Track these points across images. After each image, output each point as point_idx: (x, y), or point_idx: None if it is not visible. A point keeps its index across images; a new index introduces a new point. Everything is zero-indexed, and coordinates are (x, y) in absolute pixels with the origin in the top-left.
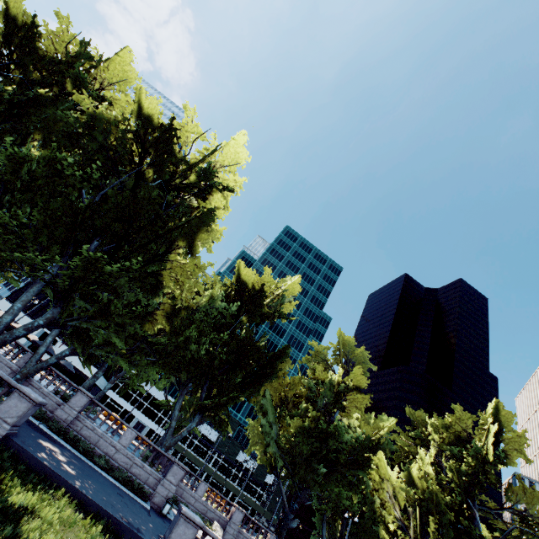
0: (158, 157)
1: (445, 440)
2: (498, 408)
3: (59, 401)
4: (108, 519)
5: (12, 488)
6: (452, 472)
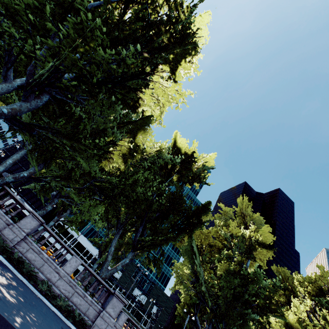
0: None
1: (312, 292)
2: None
3: (8, 221)
4: None
5: None
6: (324, 320)
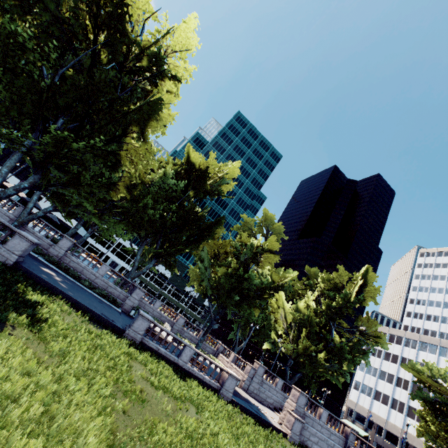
0: (111, 37)
1: (327, 287)
2: (368, 271)
3: (50, 243)
4: (92, 314)
5: (27, 292)
6: (325, 306)
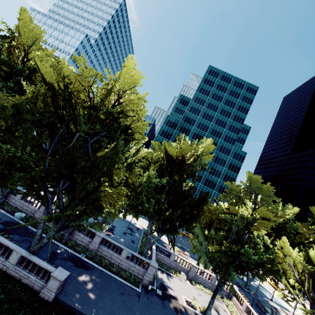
0: (71, 114)
1: None
2: None
3: (89, 240)
4: None
5: None
6: None
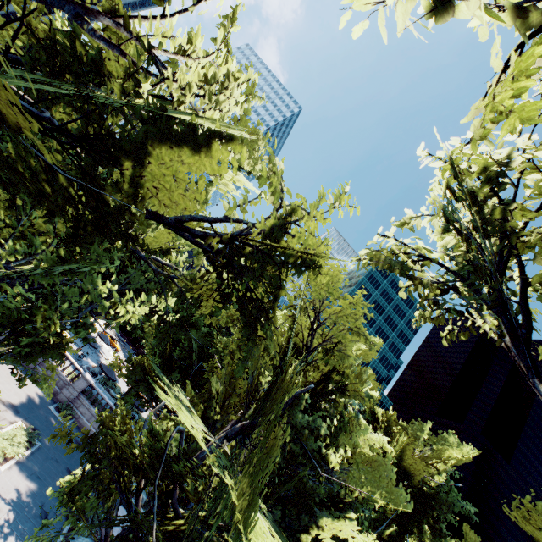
0: None
1: None
2: None
3: None
4: None
5: None
6: None
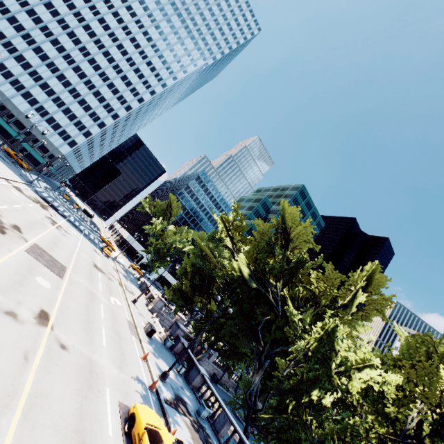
0: None
1: None
2: None
3: None
4: None
5: None
6: None
